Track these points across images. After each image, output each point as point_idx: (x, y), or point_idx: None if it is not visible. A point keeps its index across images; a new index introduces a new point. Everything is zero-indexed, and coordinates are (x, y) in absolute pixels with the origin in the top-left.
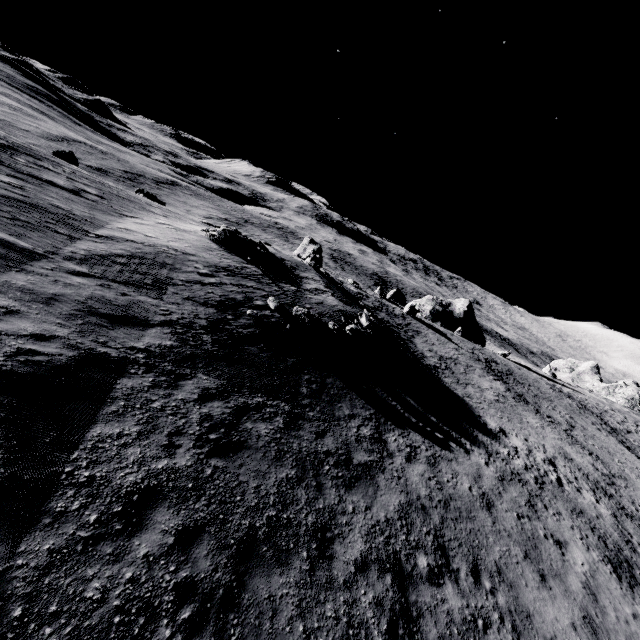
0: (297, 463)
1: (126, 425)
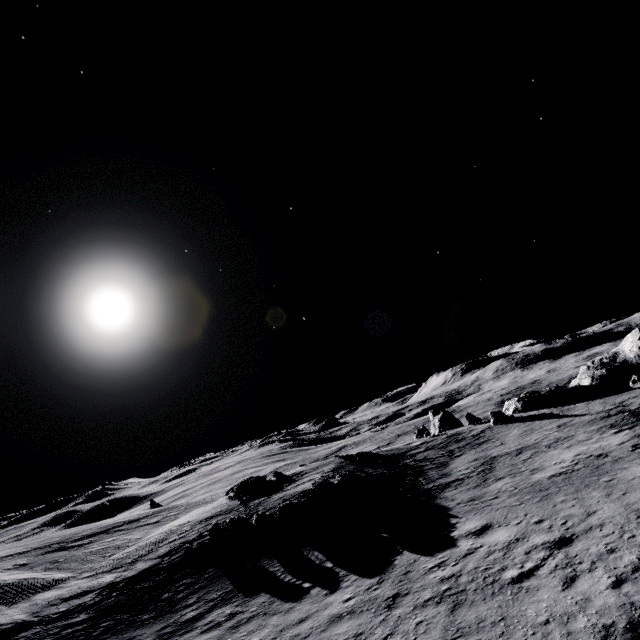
0: None
1: None
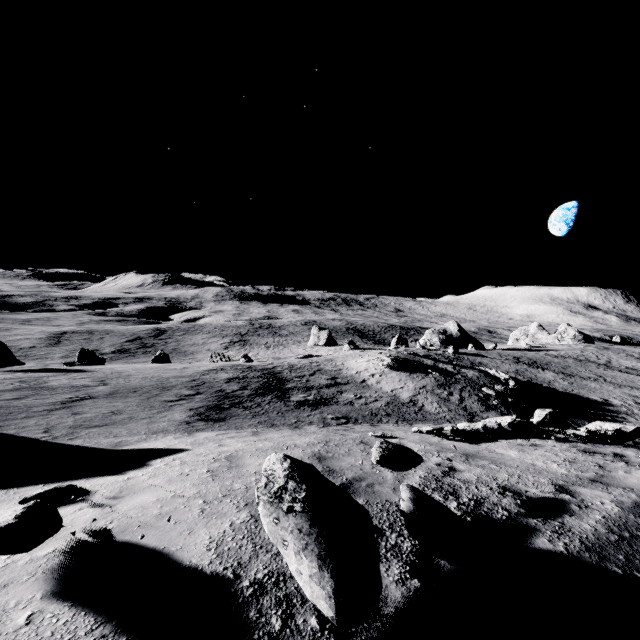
0: None
1: None
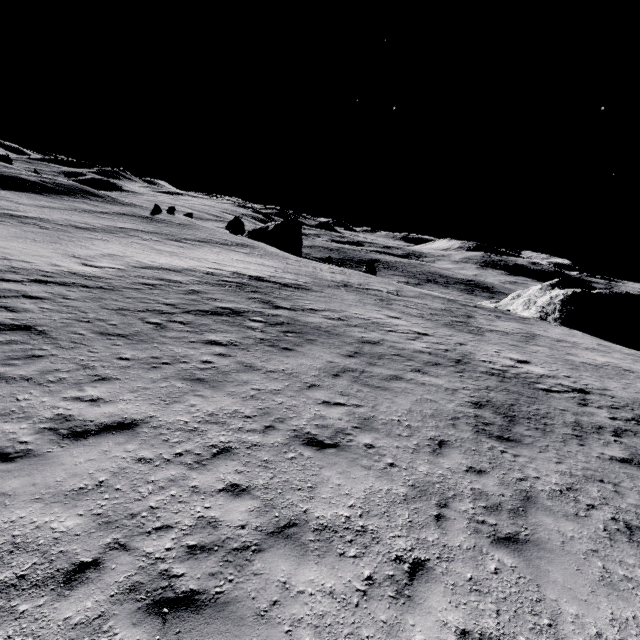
0: None
1: None
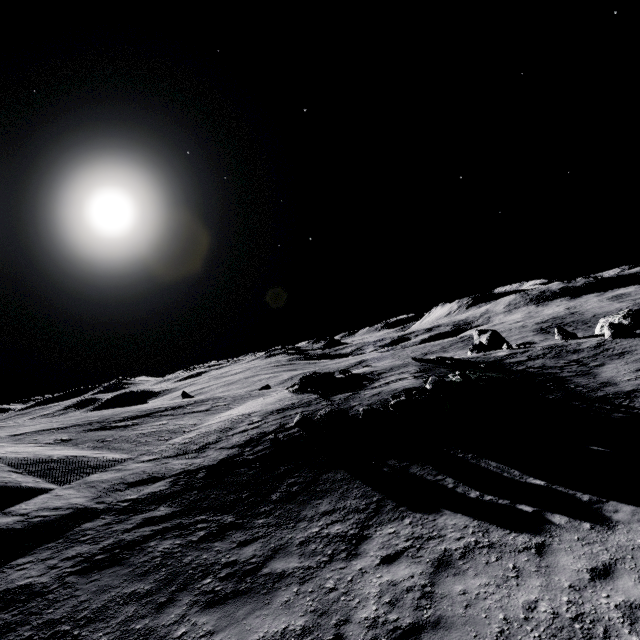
0: (167, 577)
1: (42, 555)
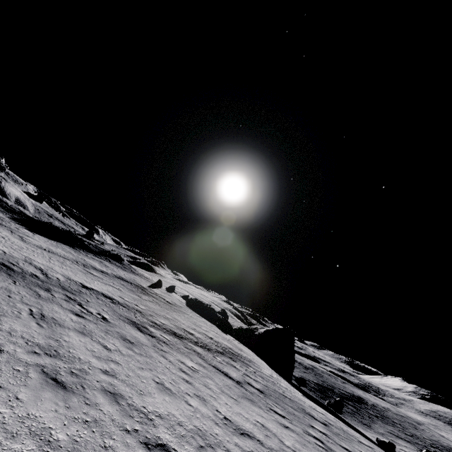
0: None
1: None
